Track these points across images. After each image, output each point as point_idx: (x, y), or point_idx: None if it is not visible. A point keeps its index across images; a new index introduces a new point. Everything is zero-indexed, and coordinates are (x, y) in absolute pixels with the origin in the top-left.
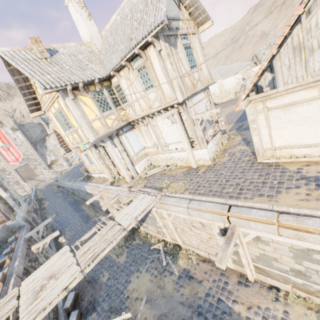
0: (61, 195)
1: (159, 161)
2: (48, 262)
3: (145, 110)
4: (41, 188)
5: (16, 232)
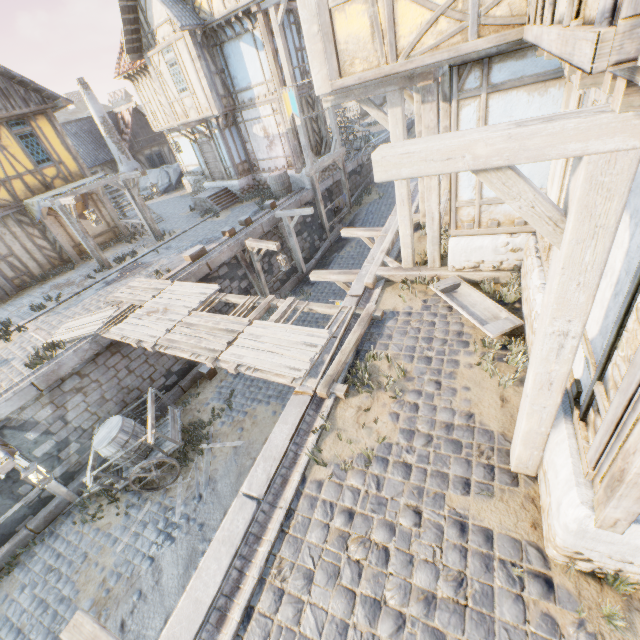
0: None
1: (526, 288)
2: (197, 285)
3: (547, 2)
4: None
5: (289, 195)
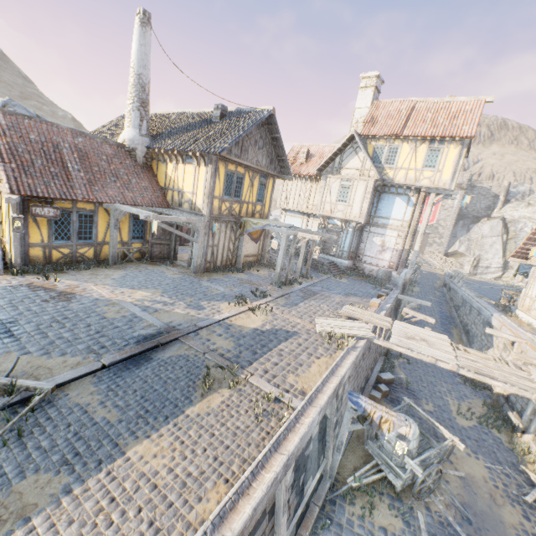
0: (437, 295)
1: None
2: (422, 329)
3: None
4: (422, 270)
5: (391, 285)
